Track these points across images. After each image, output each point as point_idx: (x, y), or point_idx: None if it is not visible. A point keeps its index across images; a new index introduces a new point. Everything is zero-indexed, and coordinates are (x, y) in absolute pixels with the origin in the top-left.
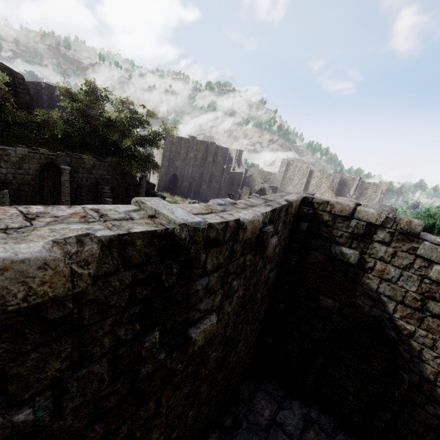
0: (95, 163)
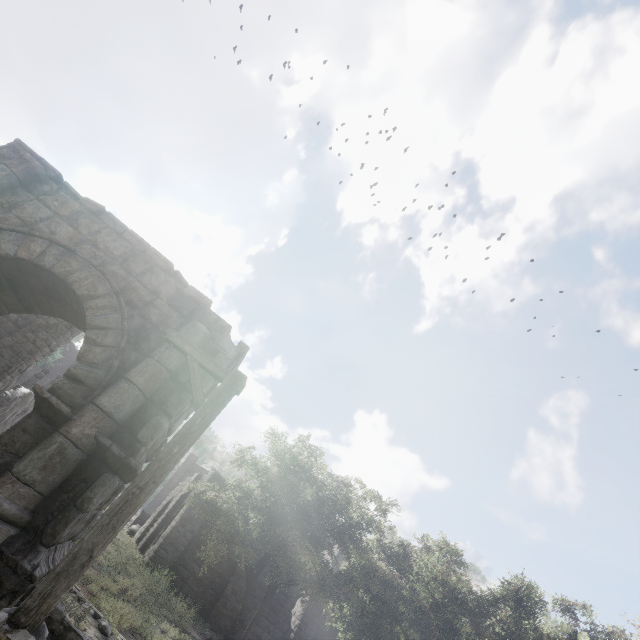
0: None
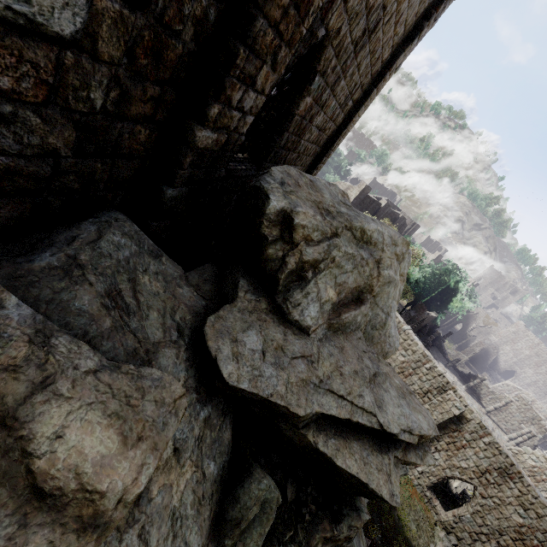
0: (434, 317)
